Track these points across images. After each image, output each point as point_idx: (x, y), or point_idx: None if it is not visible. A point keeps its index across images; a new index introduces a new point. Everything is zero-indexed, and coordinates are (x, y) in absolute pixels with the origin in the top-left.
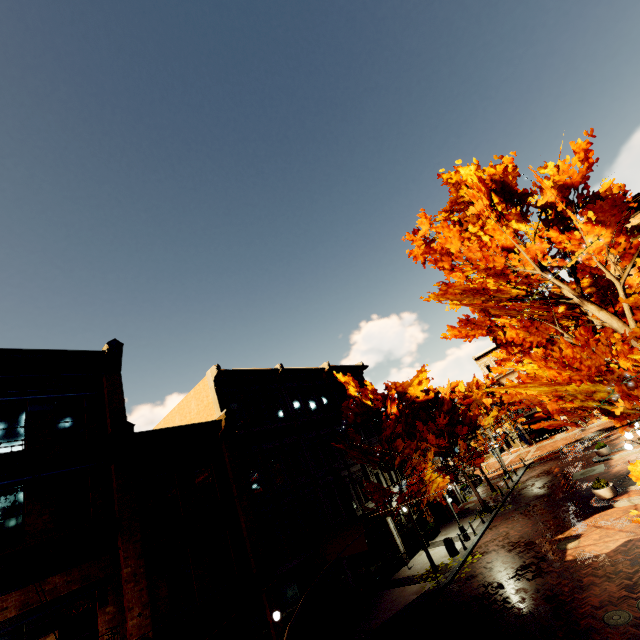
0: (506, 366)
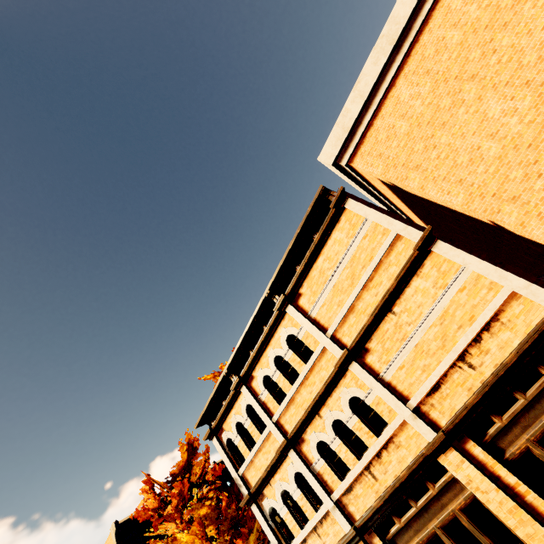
0: None
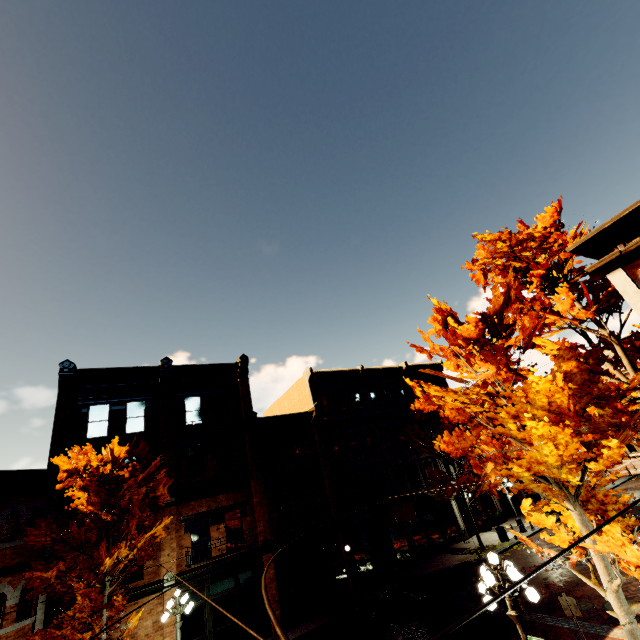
0: None
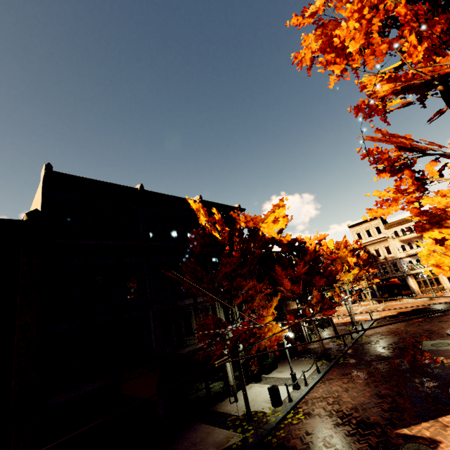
0: (390, 208)
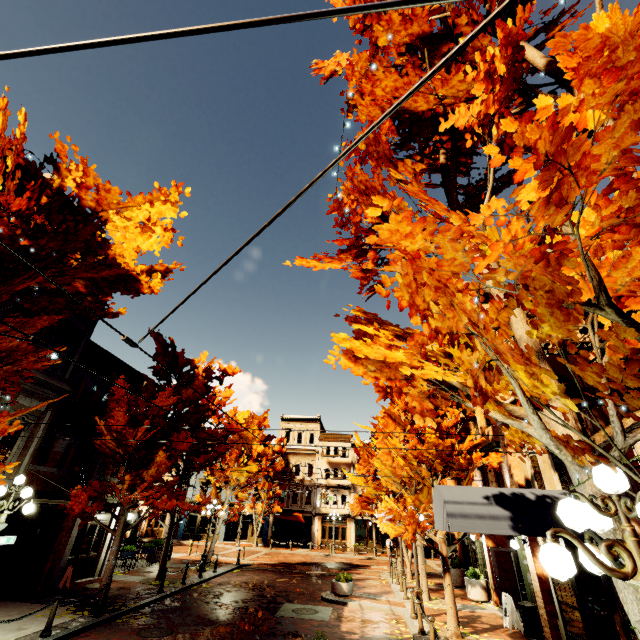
0: (330, 263)
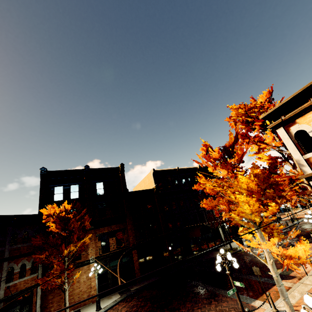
0: None
